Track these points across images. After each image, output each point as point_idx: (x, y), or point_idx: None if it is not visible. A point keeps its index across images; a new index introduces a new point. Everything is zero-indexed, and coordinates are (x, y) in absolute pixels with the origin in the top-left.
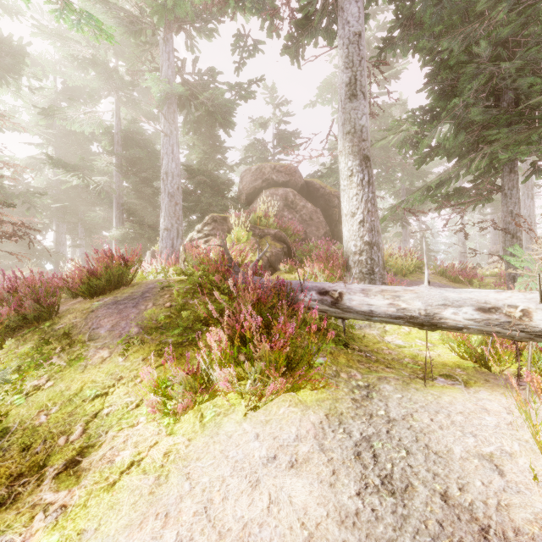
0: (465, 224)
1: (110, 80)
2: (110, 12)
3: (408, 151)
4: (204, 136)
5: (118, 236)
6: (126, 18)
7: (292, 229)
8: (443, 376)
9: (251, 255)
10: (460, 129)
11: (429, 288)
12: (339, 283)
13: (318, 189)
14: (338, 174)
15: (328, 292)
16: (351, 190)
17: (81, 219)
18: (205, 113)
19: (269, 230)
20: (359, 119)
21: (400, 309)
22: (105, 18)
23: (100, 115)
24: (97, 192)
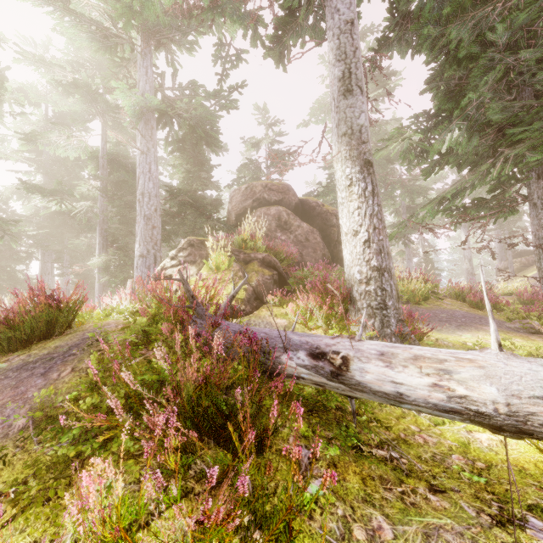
0: (489, 241)
1: (94, 103)
2: (80, 25)
3: (412, 161)
4: (188, 155)
5: (101, 264)
6: (99, 31)
7: (285, 252)
8: (536, 511)
9: (232, 285)
10: (473, 132)
11: (505, 357)
12: (341, 338)
13: (314, 207)
14: (335, 192)
15: (324, 355)
16: (352, 202)
17: (67, 247)
18: (189, 131)
19: (256, 254)
20: (357, 118)
21: (454, 397)
22: (76, 32)
23: (85, 139)
24: (79, 218)
